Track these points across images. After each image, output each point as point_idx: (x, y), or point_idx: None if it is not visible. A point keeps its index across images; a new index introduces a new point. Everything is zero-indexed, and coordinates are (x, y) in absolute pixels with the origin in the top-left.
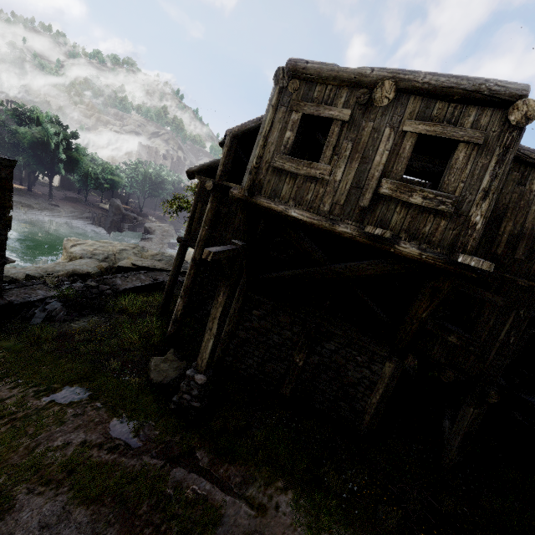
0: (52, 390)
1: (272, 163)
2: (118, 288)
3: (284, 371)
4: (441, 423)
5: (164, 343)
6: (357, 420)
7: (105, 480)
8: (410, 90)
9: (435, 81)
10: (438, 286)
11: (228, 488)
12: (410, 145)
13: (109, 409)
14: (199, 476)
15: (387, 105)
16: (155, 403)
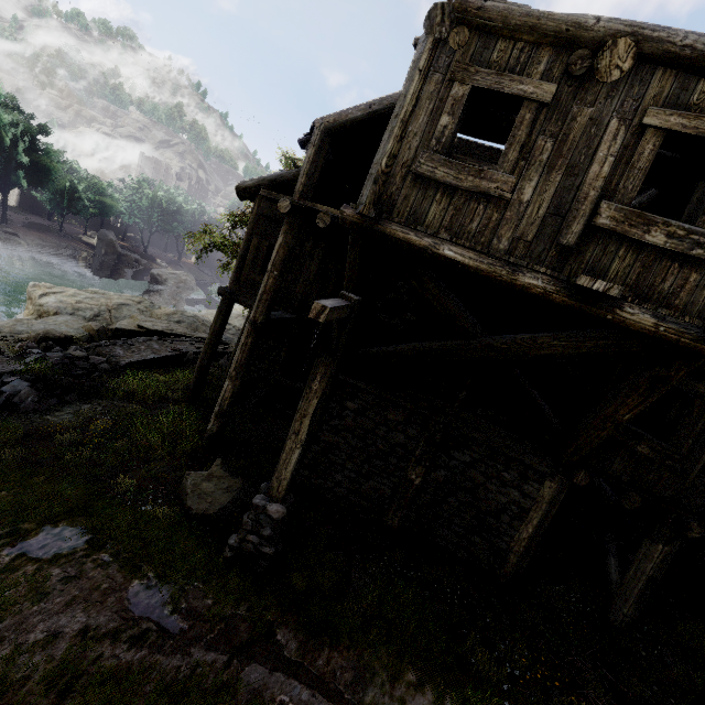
0: (20, 535)
1: (414, 167)
2: (118, 361)
3: (391, 492)
4: (604, 561)
5: (201, 449)
6: (497, 563)
7: (131, 703)
8: (659, 58)
9: (704, 44)
10: (667, 375)
11: (338, 695)
12: (650, 148)
13: (125, 564)
14: (289, 677)
15: (617, 81)
16: (200, 550)
